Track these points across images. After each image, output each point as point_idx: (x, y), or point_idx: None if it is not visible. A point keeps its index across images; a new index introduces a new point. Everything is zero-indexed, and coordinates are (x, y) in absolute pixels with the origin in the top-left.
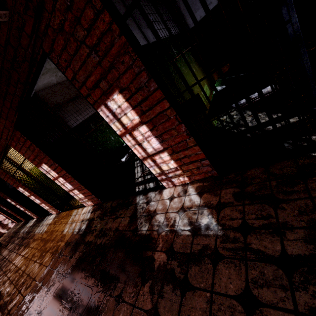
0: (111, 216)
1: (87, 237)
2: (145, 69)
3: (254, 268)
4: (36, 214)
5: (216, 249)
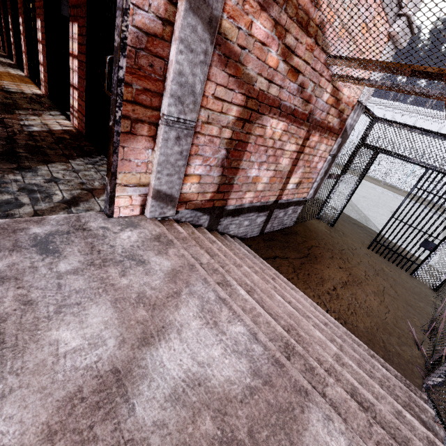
0: (31, 101)
1: (1, 92)
2: (86, 28)
3: (2, 133)
4: (17, 60)
5: (12, 128)
